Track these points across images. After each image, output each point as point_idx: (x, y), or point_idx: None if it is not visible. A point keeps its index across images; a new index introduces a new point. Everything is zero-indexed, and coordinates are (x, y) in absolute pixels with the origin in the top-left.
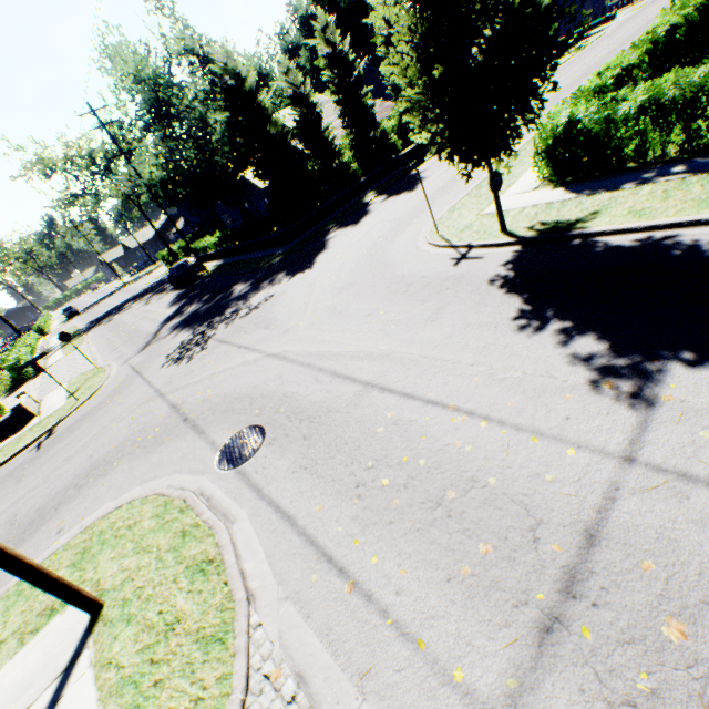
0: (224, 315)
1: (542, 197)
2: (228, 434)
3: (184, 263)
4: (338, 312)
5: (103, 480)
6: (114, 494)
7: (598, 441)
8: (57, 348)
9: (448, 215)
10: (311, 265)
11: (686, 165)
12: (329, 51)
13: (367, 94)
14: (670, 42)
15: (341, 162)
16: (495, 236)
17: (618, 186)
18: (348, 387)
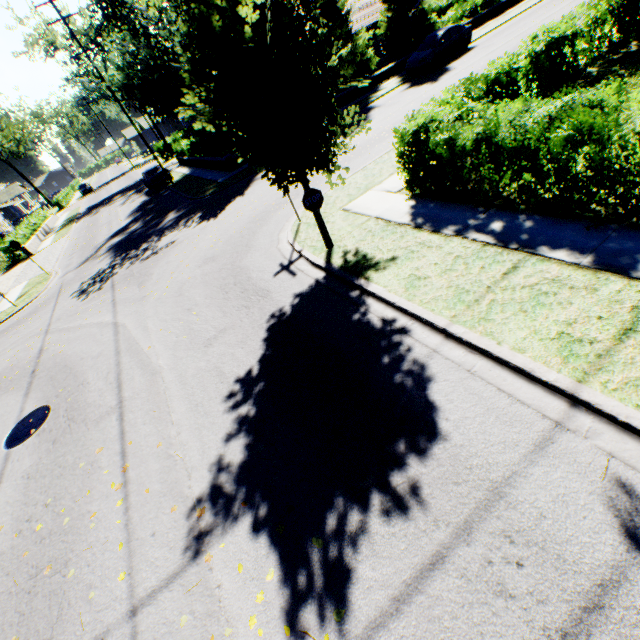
0: (138, 250)
1: (392, 208)
2: (33, 407)
3: (153, 169)
4: (179, 294)
5: None
6: None
7: (141, 576)
8: (55, 231)
9: (328, 195)
10: (219, 213)
11: (507, 222)
12: None
13: None
14: None
15: None
16: (321, 251)
17: (442, 226)
18: (112, 397)
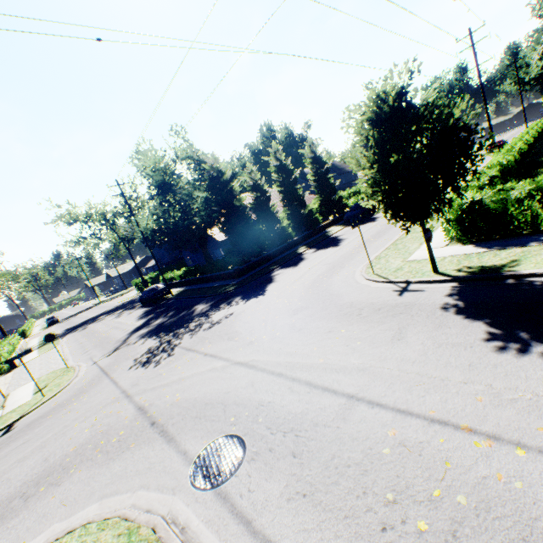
0: (188, 327)
1: (456, 250)
2: (202, 443)
3: (155, 287)
4: (298, 329)
5: (55, 490)
6: (65, 511)
7: None
8: (33, 348)
9: (376, 261)
10: (263, 292)
11: None
12: (277, 164)
13: (300, 188)
14: (508, 168)
15: (281, 226)
16: (429, 275)
17: (523, 244)
18: (329, 398)
